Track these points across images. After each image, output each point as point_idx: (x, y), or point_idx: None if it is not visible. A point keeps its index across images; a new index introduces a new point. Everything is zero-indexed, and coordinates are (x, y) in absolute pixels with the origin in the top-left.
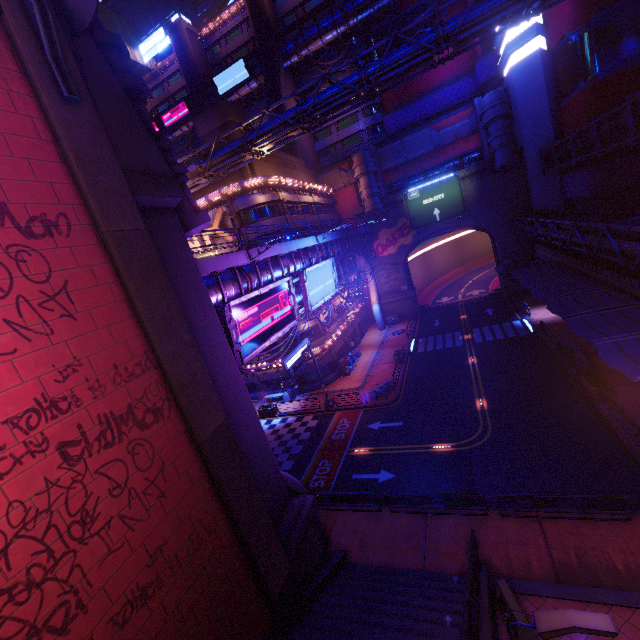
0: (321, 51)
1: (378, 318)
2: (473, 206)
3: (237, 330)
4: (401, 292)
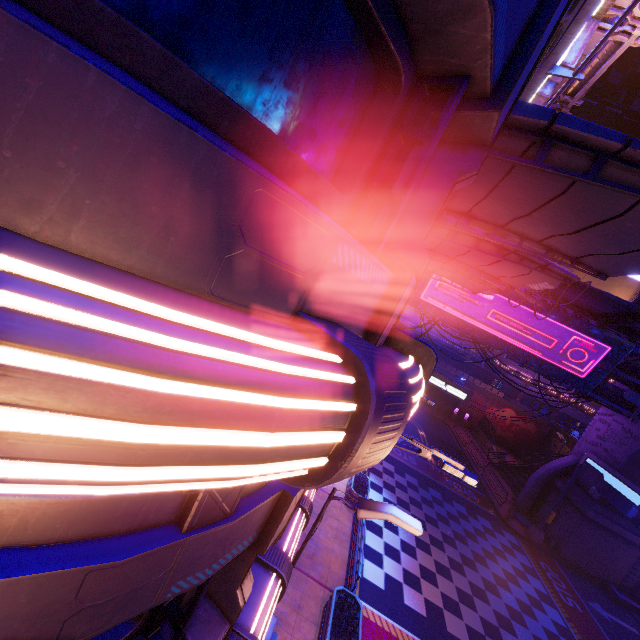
0: None
1: None
2: None
3: None
4: None
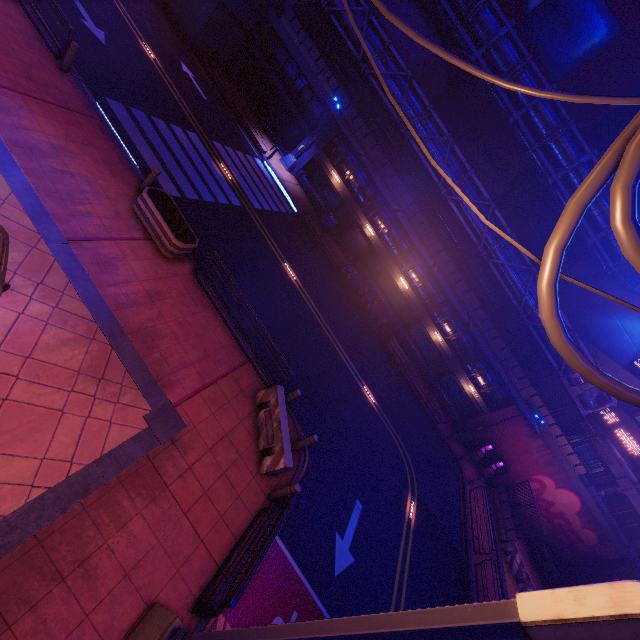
0: None
1: None
2: None
3: None
4: None
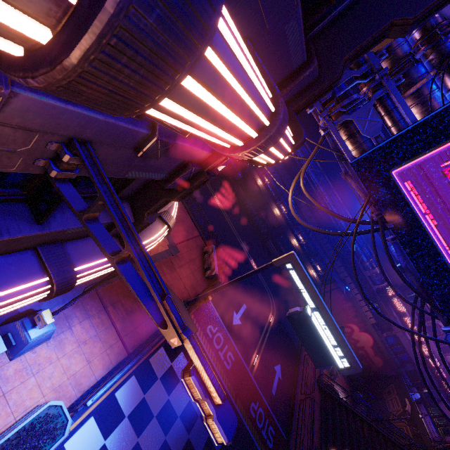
0: None
1: None
2: None
3: None
4: None
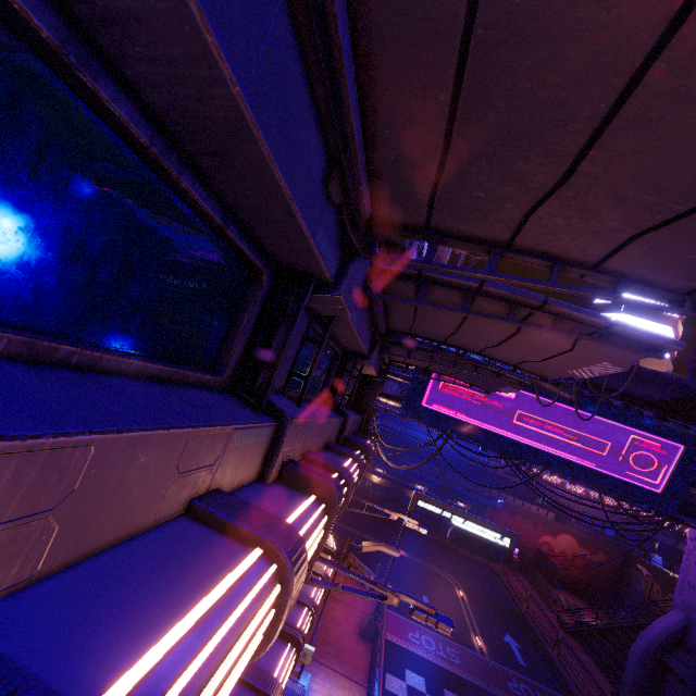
0: None
1: None
2: None
3: None
4: None
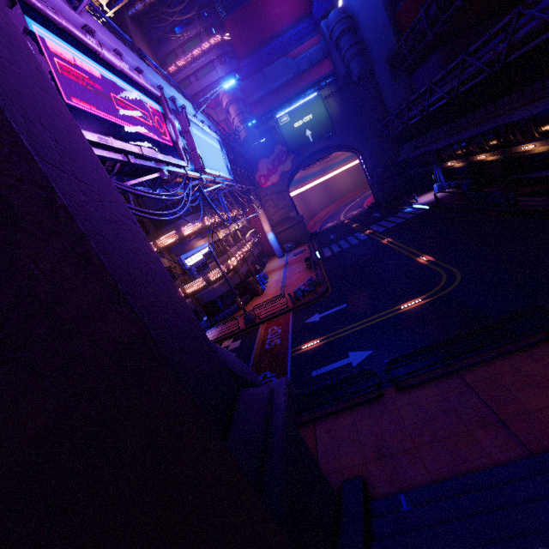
0: (165, 3)
1: (275, 246)
2: (339, 123)
3: (43, 58)
4: (291, 219)
